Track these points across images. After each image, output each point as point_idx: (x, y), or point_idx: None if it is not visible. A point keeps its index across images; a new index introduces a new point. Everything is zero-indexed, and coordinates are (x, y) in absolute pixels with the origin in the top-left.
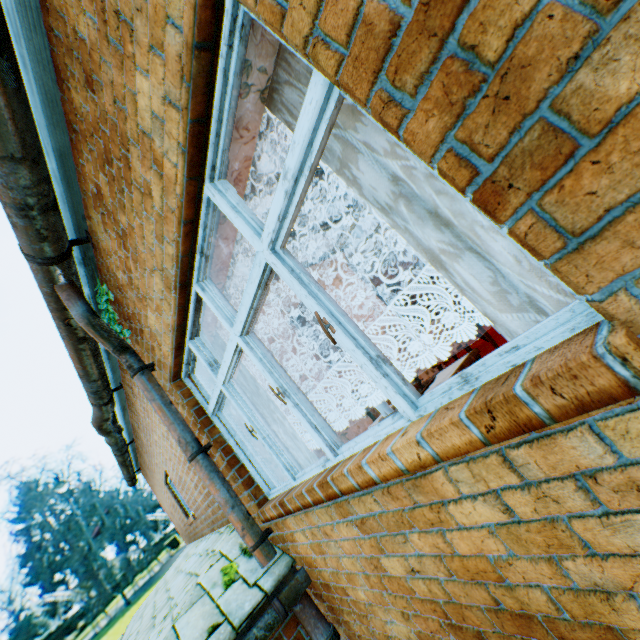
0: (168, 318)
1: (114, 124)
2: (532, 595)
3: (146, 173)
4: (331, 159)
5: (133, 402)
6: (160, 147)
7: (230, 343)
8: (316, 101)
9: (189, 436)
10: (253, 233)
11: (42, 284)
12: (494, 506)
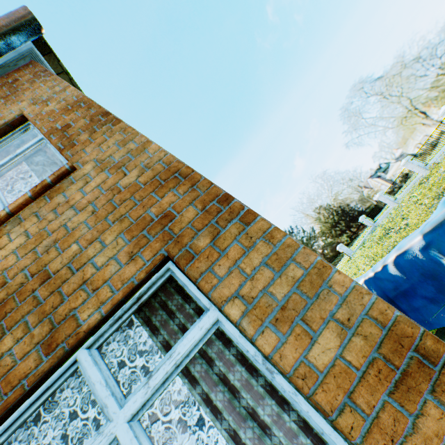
0: None
1: None
2: (18, 276)
3: None
4: (38, 173)
5: None
6: None
7: None
8: (37, 141)
9: None
10: None
11: None
12: (23, 235)
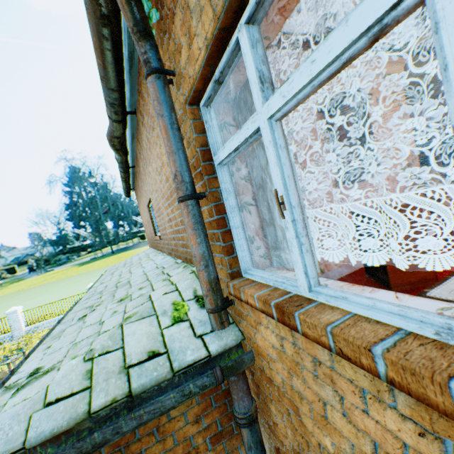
0: None
1: None
2: None
3: None
4: None
5: (141, 132)
6: None
7: None
8: None
9: (186, 175)
10: None
11: None
12: None
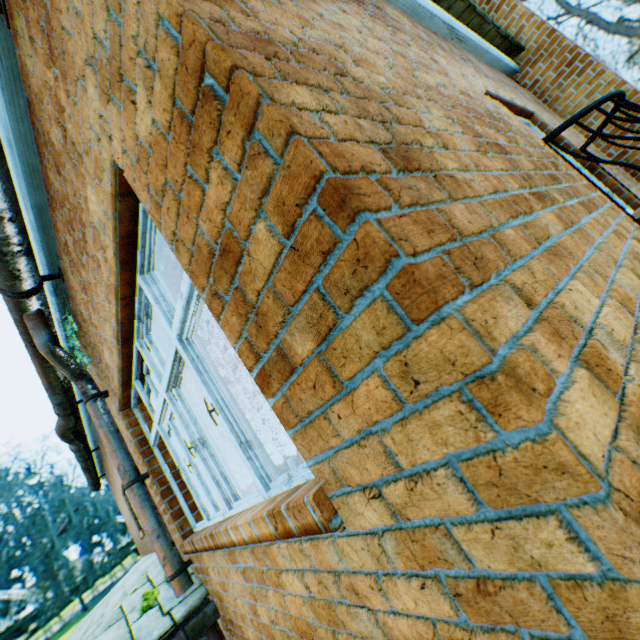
0: (117, 359)
1: (76, 207)
2: None
3: (97, 252)
4: None
5: None
6: (105, 240)
7: (160, 394)
8: None
9: (129, 464)
10: (168, 323)
11: (12, 312)
12: (302, 581)
